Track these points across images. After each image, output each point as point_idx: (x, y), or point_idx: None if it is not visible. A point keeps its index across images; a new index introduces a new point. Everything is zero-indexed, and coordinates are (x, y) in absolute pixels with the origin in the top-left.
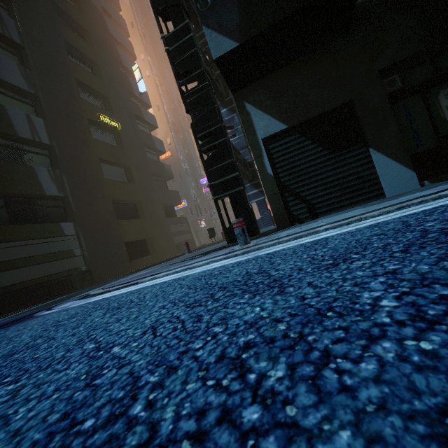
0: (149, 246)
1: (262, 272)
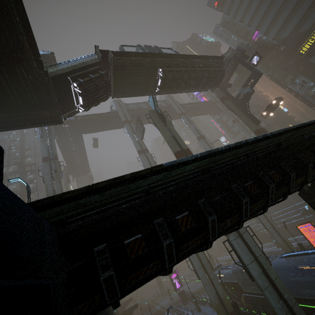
0: None
1: None
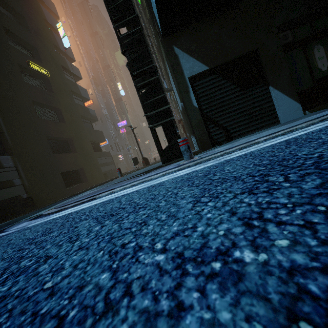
0: (81, 175)
1: (287, 159)
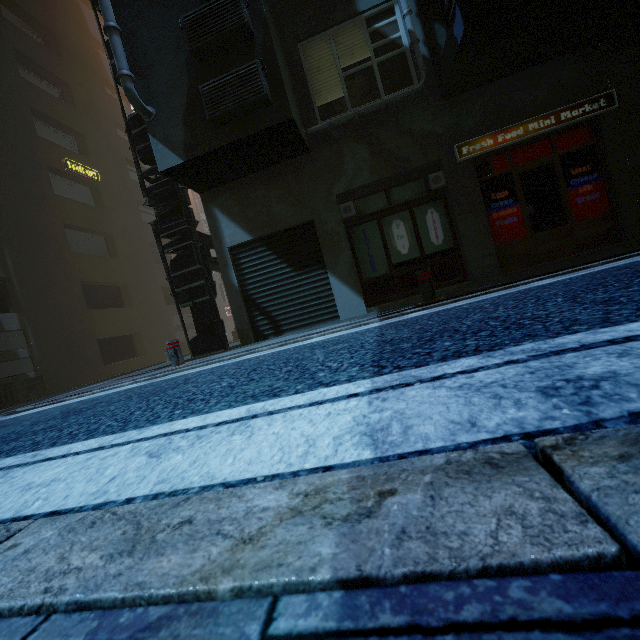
0: (137, 344)
1: (102, 402)
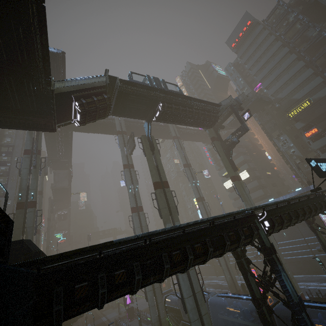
0: None
1: None
